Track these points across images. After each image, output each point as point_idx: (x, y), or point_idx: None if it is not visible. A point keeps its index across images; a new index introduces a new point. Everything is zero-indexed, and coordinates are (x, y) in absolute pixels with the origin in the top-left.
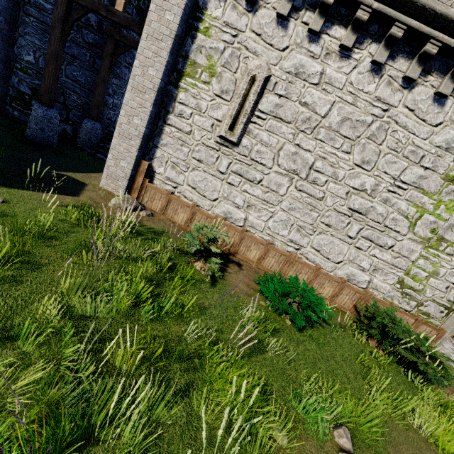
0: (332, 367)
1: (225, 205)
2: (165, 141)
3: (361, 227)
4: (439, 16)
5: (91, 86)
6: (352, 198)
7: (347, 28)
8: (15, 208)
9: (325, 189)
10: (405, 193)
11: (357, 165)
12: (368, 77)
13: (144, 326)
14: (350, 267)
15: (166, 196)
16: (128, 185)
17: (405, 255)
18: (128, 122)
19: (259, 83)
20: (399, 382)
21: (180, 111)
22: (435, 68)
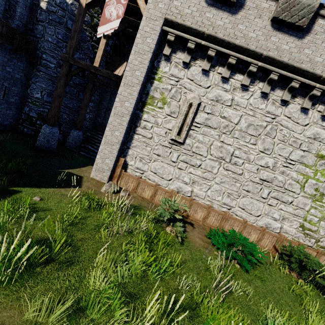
0: (277, 299)
1: (177, 183)
2: (135, 144)
3: (269, 190)
4: (296, 68)
5: (76, 108)
6: (261, 172)
7: (244, 75)
8: (49, 203)
9: (243, 168)
10: (294, 167)
11: (261, 151)
12: (260, 100)
13: (152, 284)
14: (266, 219)
15: (136, 180)
16: (110, 175)
17: (301, 207)
18: (111, 134)
19: (195, 107)
20: (321, 304)
21: (144, 125)
22: (298, 94)
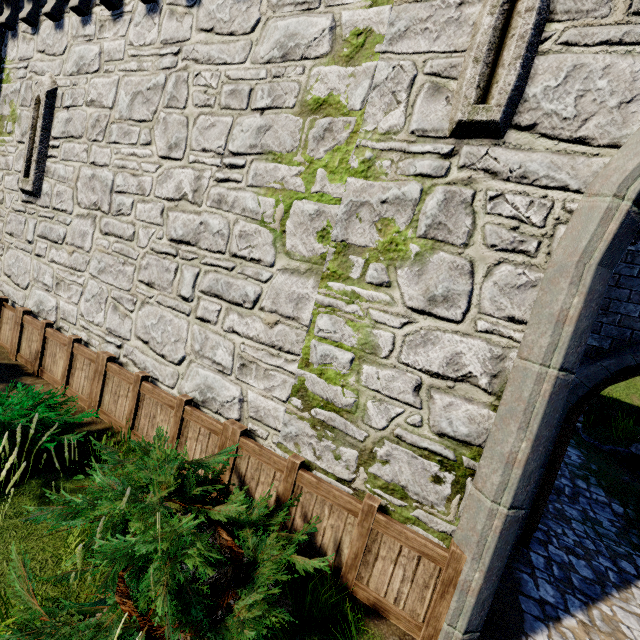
0: None
1: (37, 291)
2: None
3: (196, 271)
4: None
5: None
6: (171, 220)
7: None
8: None
9: (134, 219)
10: (245, 173)
11: (165, 157)
12: (147, 23)
13: None
14: (201, 369)
15: None
16: None
17: (289, 314)
18: None
19: (43, 102)
20: None
21: None
22: None
